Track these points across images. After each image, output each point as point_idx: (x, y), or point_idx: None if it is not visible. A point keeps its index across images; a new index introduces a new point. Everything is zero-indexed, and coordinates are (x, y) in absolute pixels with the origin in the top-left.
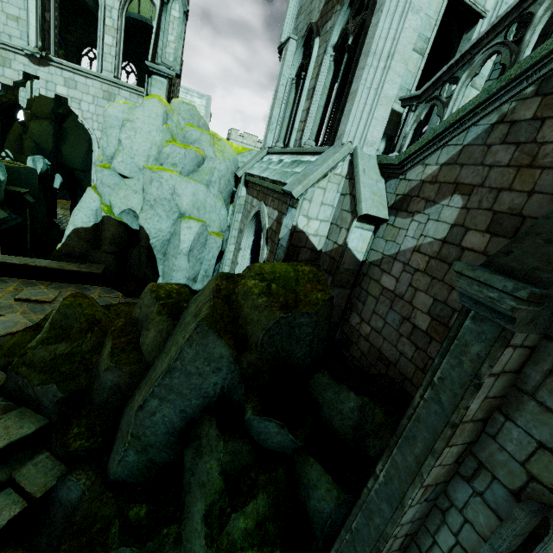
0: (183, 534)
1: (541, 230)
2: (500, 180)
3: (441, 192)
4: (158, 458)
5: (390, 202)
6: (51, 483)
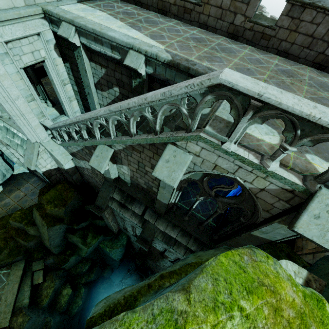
0: (80, 248)
1: (100, 195)
2: None
3: (82, 158)
4: (63, 244)
5: (69, 153)
6: (43, 264)
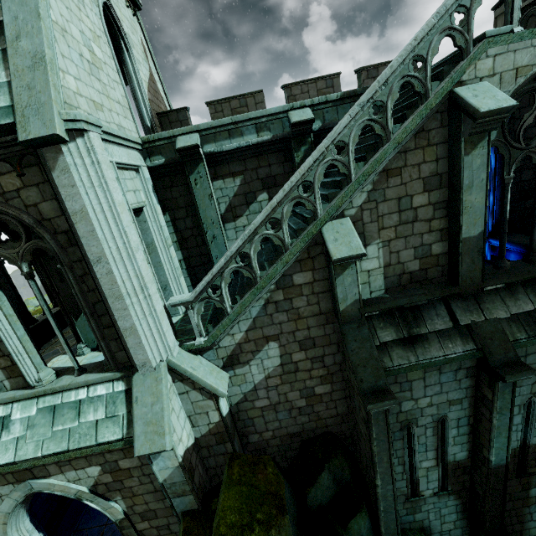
0: None
1: (357, 362)
2: (290, 328)
3: (258, 344)
4: None
5: (220, 365)
6: None
